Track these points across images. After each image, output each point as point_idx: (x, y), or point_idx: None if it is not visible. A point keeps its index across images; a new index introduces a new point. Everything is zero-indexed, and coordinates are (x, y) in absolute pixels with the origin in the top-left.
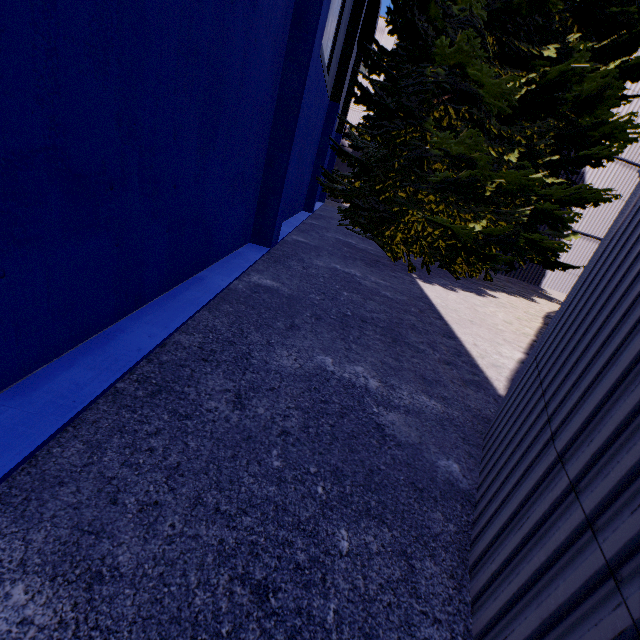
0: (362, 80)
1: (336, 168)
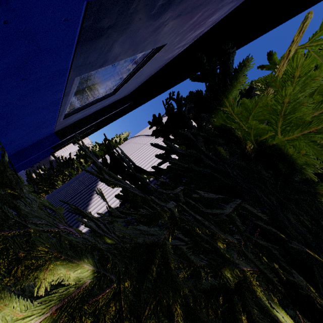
0: (71, 144)
1: (41, 161)
